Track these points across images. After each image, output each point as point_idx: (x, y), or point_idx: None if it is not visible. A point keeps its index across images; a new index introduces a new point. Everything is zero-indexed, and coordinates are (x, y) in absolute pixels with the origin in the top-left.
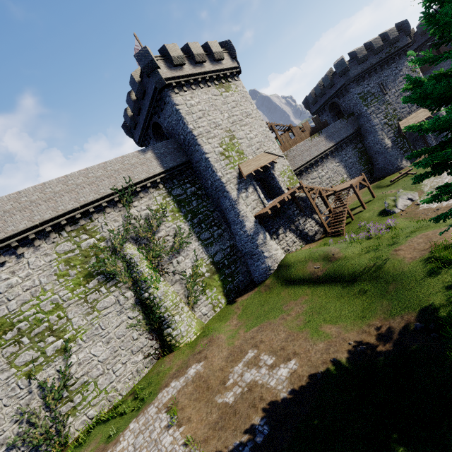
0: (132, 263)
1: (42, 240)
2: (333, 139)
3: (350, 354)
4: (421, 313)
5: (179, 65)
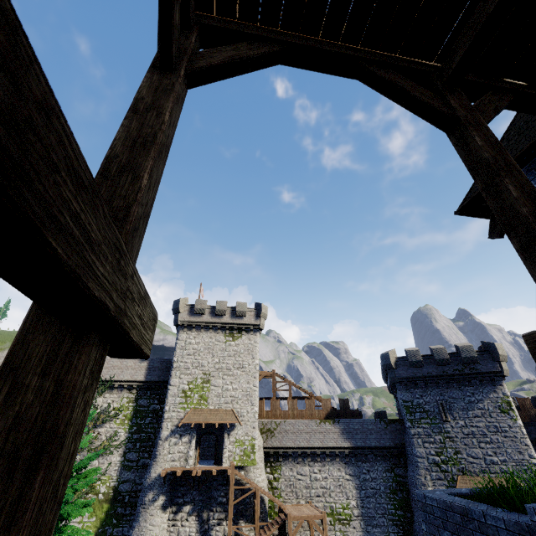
0: None
1: None
2: (353, 439)
3: None
4: None
5: (199, 313)
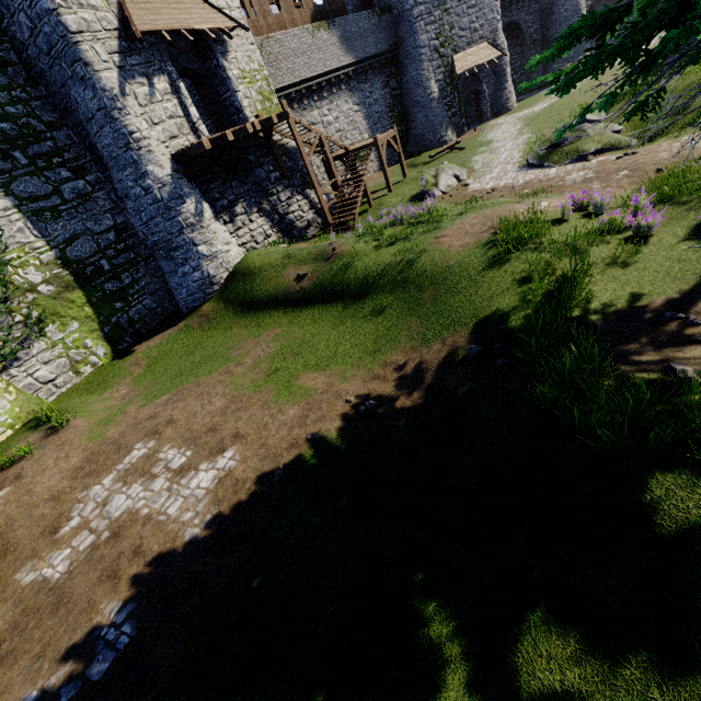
0: None
1: None
2: (354, 49)
3: (347, 421)
4: (477, 330)
5: None
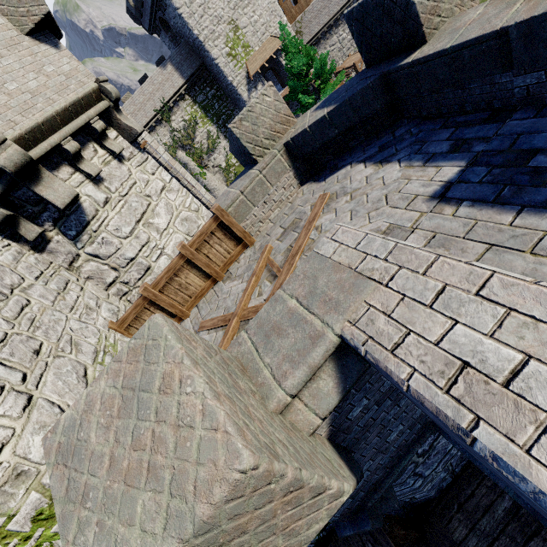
0: (185, 164)
1: None
2: None
3: None
4: None
5: None
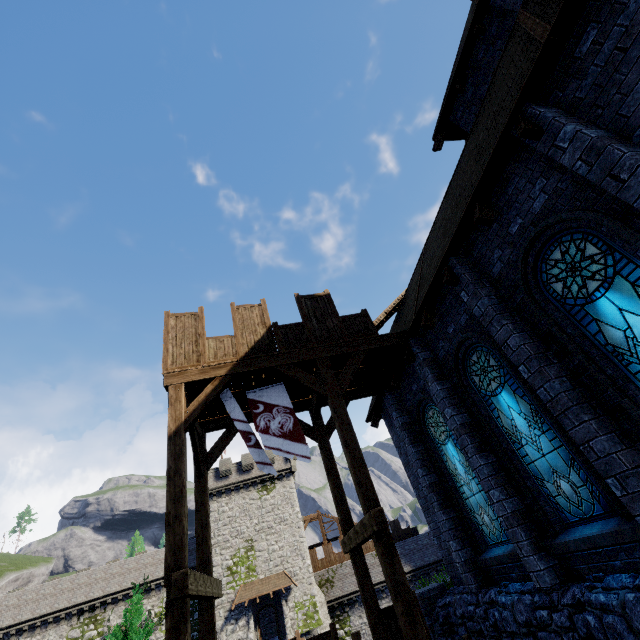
0: None
1: (67, 620)
2: (411, 560)
3: None
4: None
5: (226, 475)
